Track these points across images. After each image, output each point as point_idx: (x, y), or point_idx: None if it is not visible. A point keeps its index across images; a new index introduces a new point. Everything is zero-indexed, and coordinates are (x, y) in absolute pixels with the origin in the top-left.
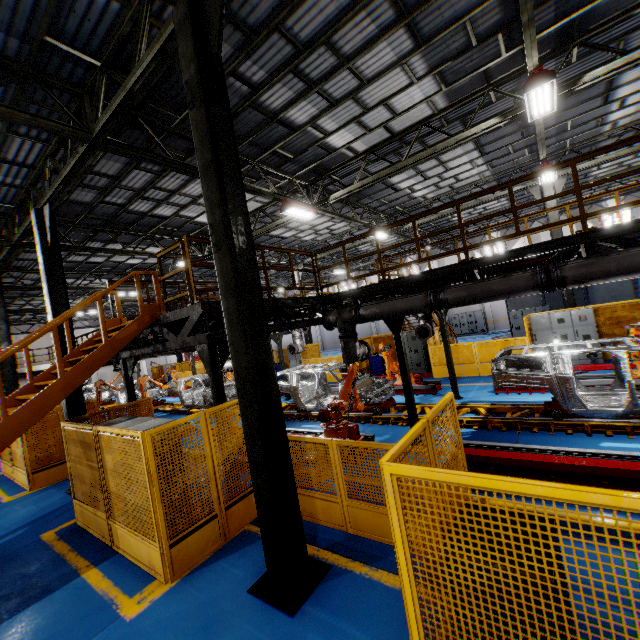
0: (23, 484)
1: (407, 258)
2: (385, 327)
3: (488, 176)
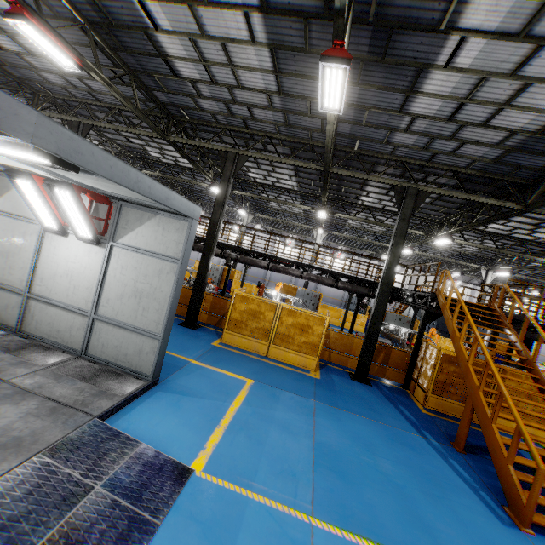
0: (291, 363)
1: (339, 246)
2: (302, 284)
3: (467, 252)
